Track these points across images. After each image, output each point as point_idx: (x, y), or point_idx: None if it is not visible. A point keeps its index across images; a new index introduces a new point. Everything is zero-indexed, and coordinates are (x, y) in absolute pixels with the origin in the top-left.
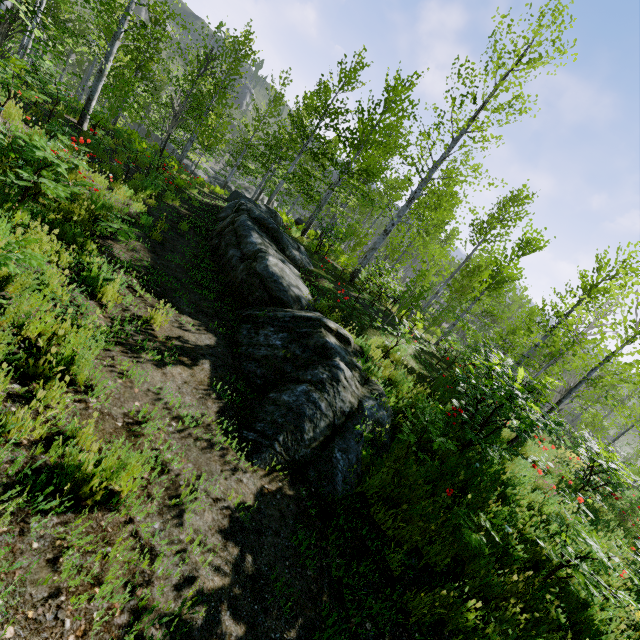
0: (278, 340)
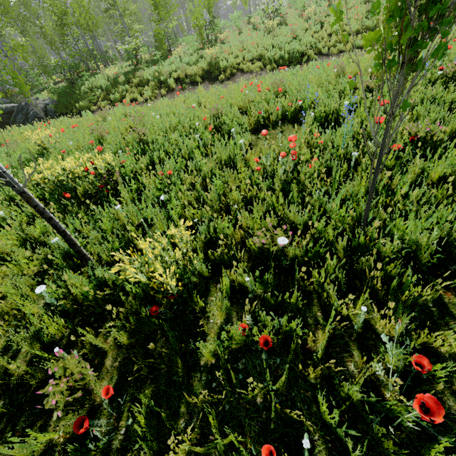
0: (20, 116)
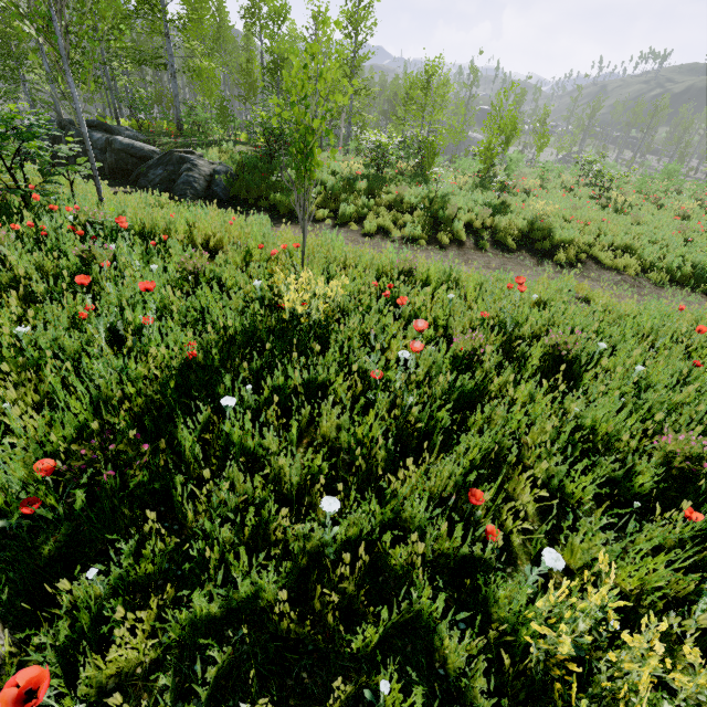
0: (160, 171)
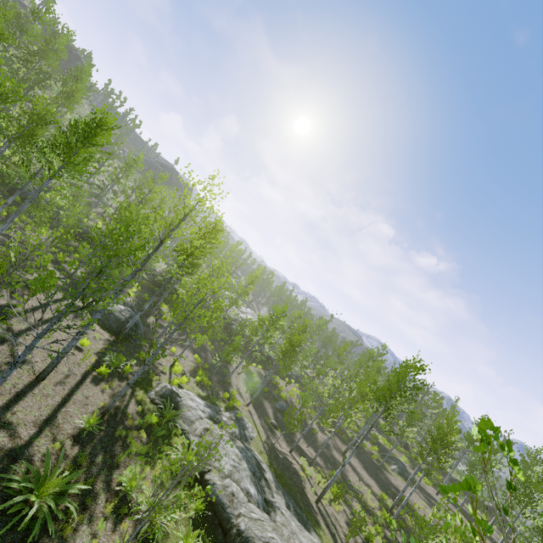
0: None
